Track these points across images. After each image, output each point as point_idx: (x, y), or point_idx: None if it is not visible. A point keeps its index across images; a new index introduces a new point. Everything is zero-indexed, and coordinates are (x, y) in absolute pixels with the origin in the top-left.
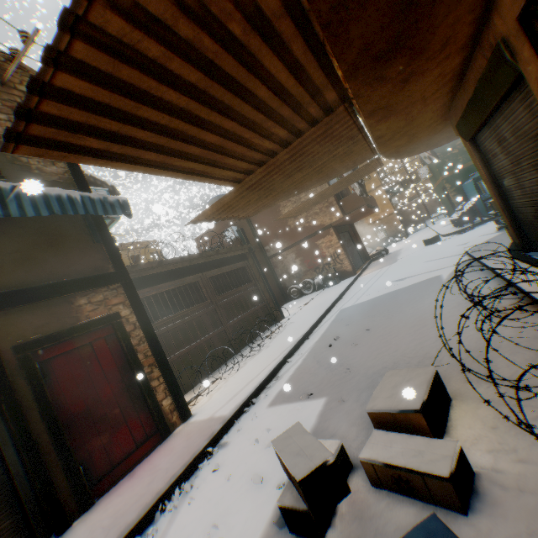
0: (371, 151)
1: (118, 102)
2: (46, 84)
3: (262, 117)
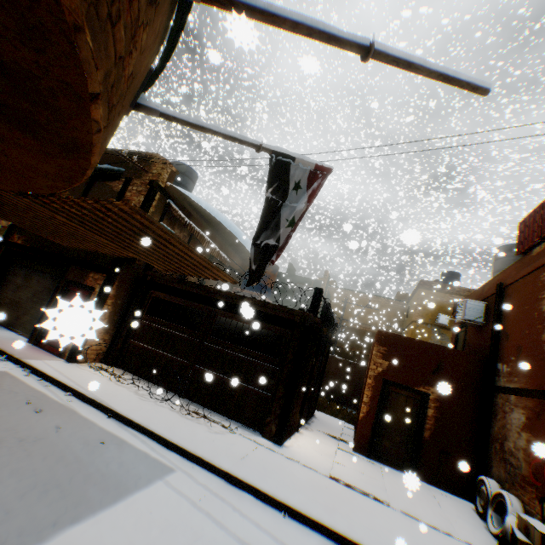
0: (5, 190)
1: None
2: None
3: None
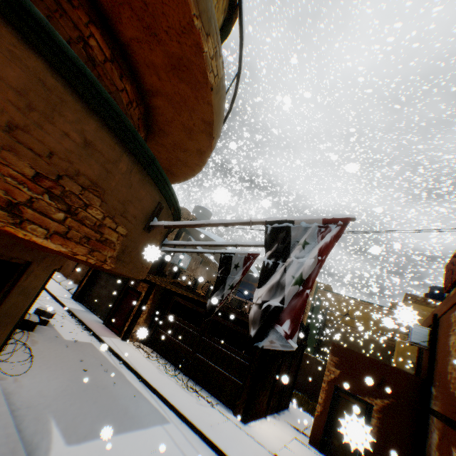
0: None
1: None
2: None
3: None
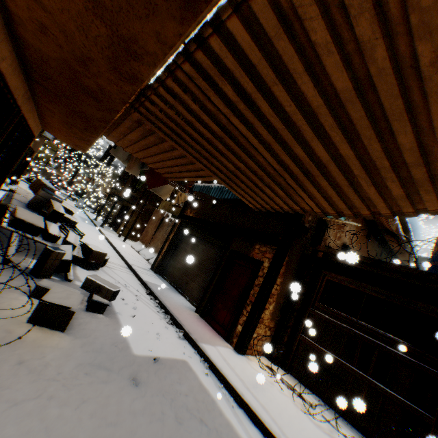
0: None
1: (154, 165)
2: (152, 167)
3: (156, 146)
